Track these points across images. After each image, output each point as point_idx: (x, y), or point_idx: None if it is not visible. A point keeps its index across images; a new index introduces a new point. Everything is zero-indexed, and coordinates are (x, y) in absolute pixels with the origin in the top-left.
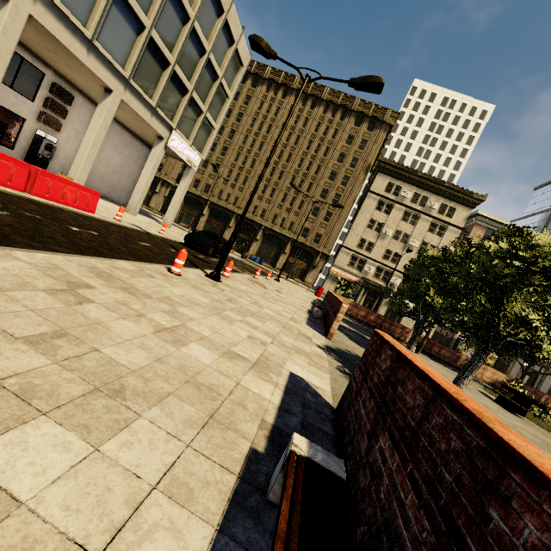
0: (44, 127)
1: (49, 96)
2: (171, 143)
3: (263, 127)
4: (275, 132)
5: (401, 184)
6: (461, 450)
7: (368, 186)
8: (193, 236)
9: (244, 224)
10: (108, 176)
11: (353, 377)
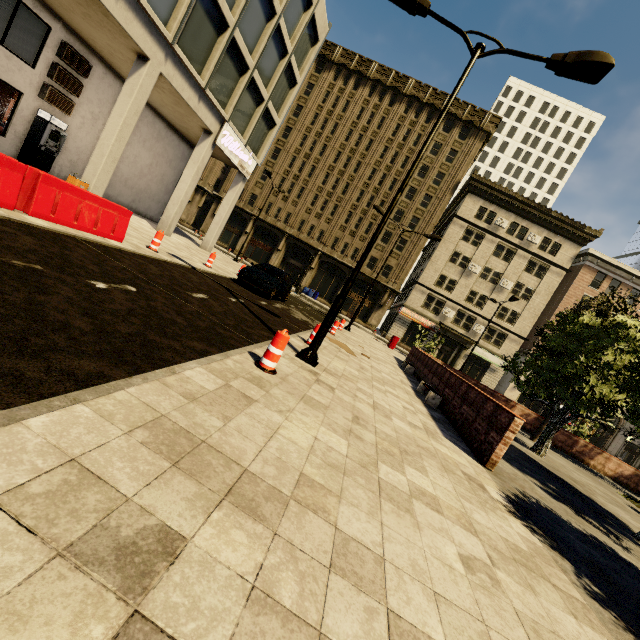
0: (48, 107)
1: (57, 62)
2: (221, 140)
3: (327, 126)
4: (341, 133)
5: (496, 210)
6: None
7: (450, 208)
8: (251, 272)
9: (296, 247)
10: (134, 180)
11: None
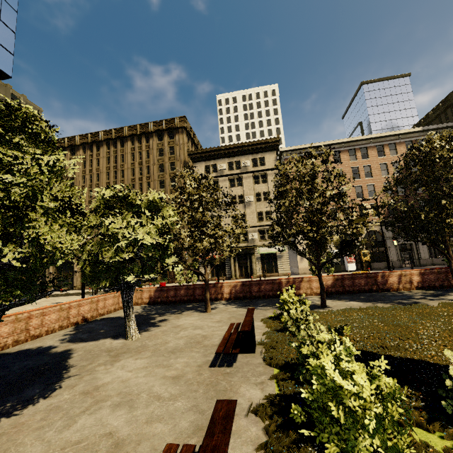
0: None
1: None
2: None
3: (93, 178)
4: (103, 177)
5: (215, 162)
6: None
7: None
8: None
9: None
10: None
11: None
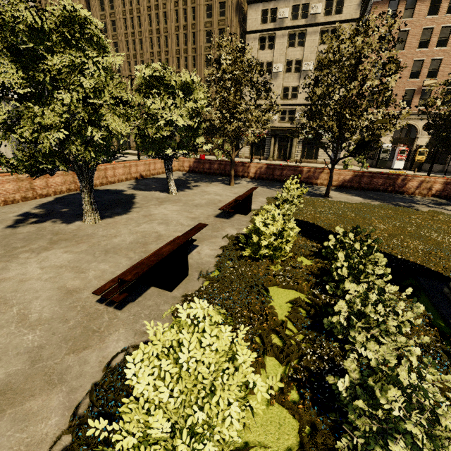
0: None
1: None
2: None
3: (135, 24)
4: (144, 22)
5: (275, 5)
6: None
7: None
8: None
9: None
10: None
11: None
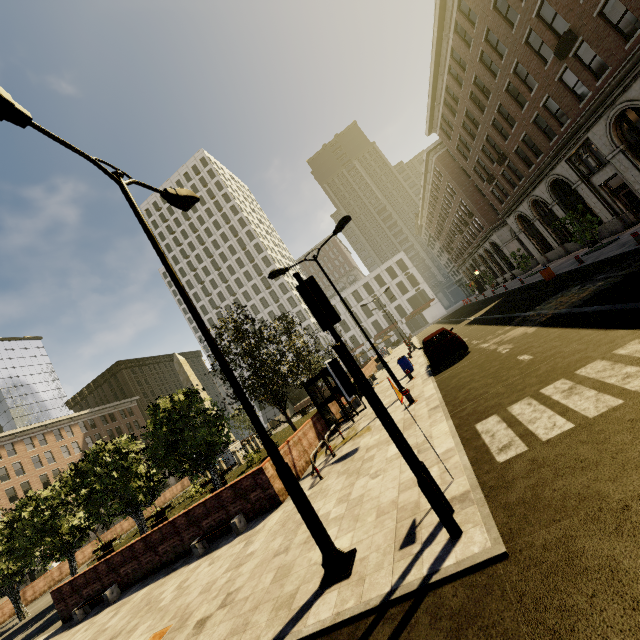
0: None
1: None
2: None
3: None
4: None
5: None
6: (93, 572)
7: None
8: None
9: None
10: None
11: (59, 609)
